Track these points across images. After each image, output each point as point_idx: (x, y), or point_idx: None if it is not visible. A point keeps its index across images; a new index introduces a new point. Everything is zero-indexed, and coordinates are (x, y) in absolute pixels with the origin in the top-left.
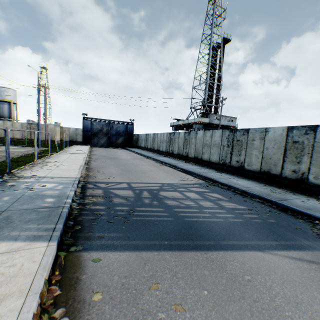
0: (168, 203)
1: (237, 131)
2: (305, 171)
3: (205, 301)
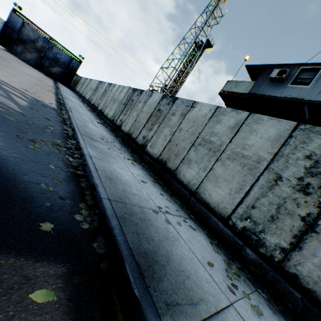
0: None
1: (136, 90)
2: (149, 138)
3: None
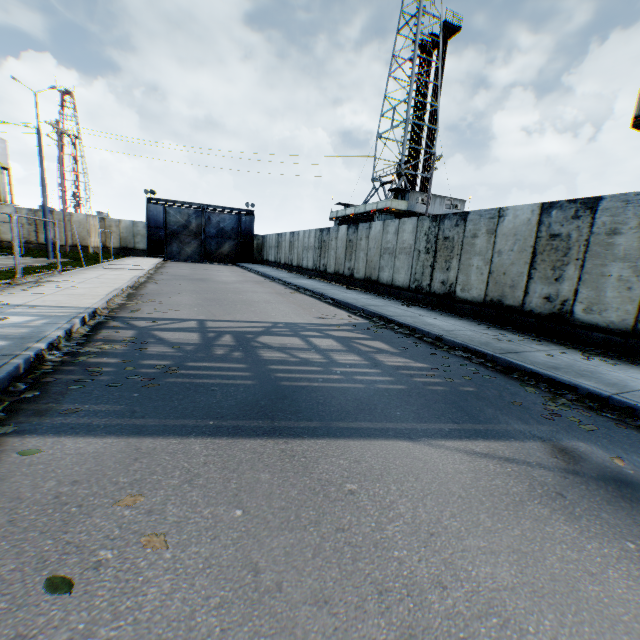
0: (265, 355)
1: (445, 218)
2: (568, 296)
3: (225, 529)
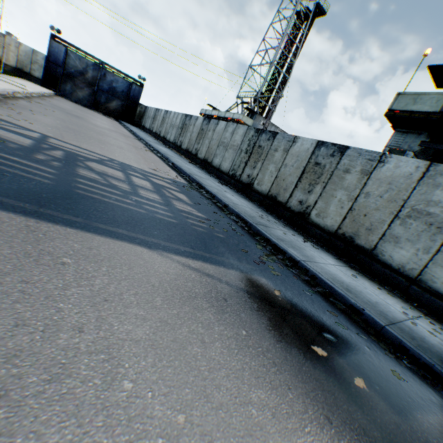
0: (82, 172)
1: (264, 132)
2: (312, 204)
3: None
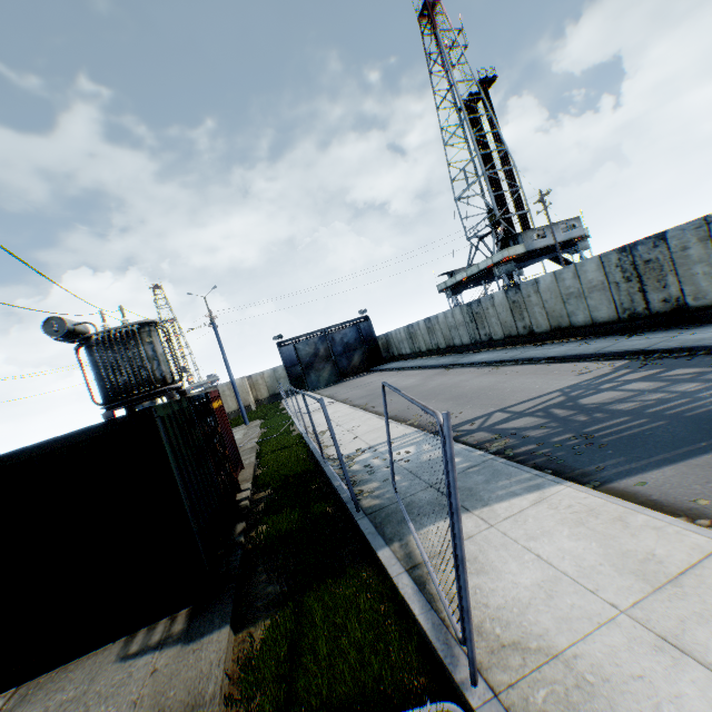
0: (620, 408)
1: (635, 245)
2: None
3: None
